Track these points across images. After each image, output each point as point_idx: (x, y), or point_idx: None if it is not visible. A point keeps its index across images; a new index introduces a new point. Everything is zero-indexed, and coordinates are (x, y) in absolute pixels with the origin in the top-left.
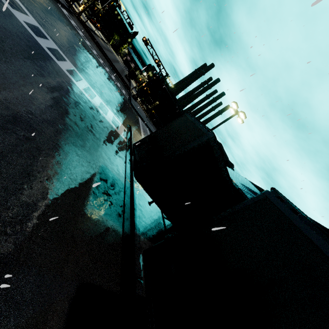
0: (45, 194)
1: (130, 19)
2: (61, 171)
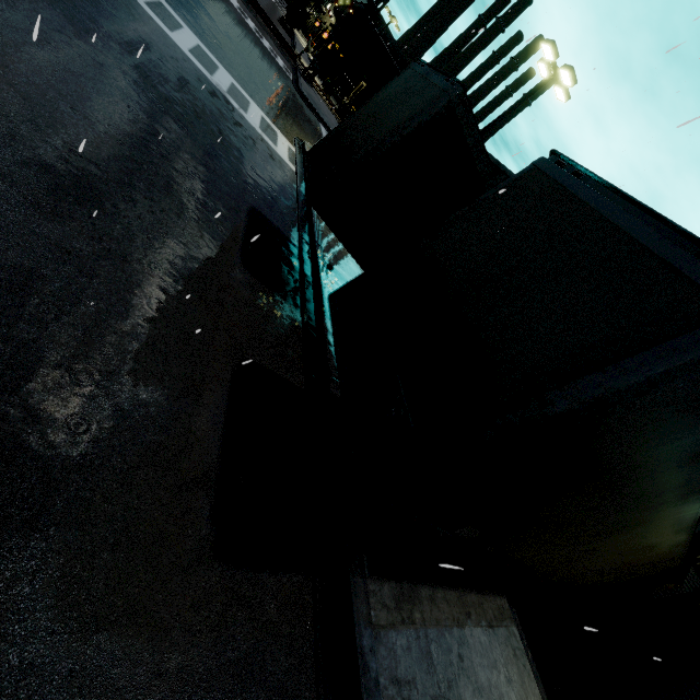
0: (164, 232)
1: None
2: (181, 203)
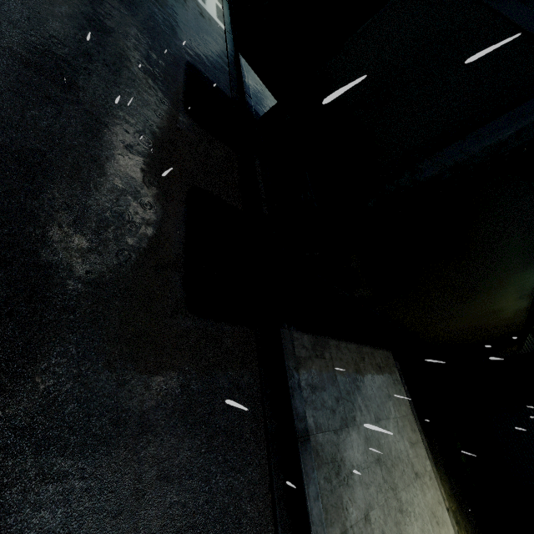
0: (119, 83)
1: None
2: (128, 57)
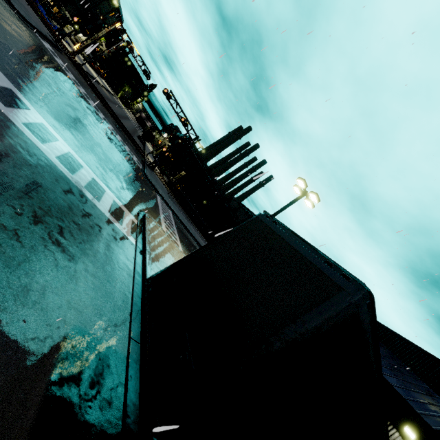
0: None
1: (147, 66)
2: None
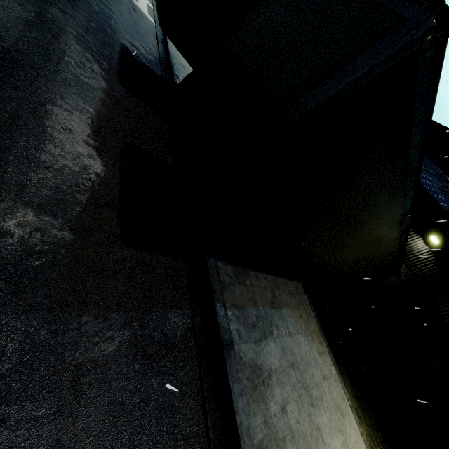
0: (57, 52)
1: None
2: (66, 33)
